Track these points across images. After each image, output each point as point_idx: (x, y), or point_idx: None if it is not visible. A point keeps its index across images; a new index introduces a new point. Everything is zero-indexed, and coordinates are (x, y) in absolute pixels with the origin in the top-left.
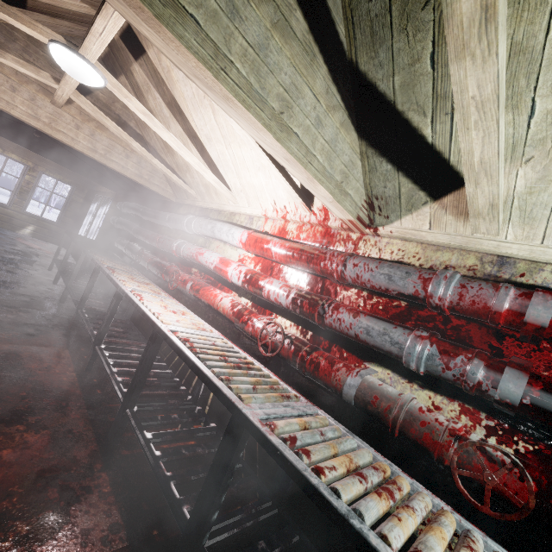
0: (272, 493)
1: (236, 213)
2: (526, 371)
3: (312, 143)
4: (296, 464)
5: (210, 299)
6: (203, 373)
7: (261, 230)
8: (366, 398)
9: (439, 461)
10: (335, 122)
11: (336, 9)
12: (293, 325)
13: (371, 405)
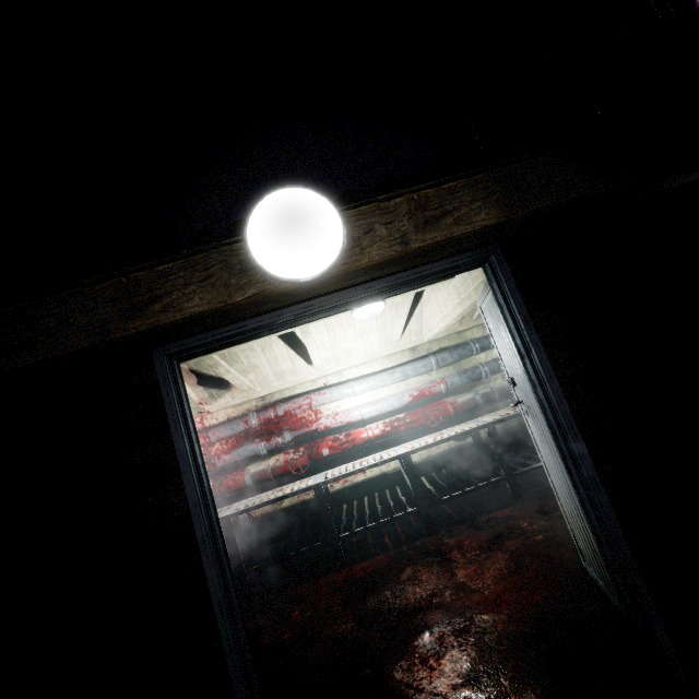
0: (250, 550)
1: None
2: (288, 429)
3: None
4: (255, 505)
5: None
6: None
7: None
8: (256, 477)
9: (288, 473)
10: None
11: None
12: None
13: (260, 478)
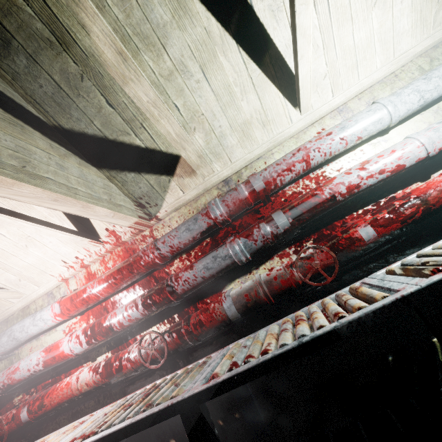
0: None
1: (29, 304)
2: (278, 209)
3: (67, 181)
4: (251, 365)
5: (65, 393)
6: (121, 428)
7: (69, 293)
8: (242, 302)
9: (297, 285)
10: (74, 164)
11: (17, 98)
12: (160, 325)
13: (248, 303)
